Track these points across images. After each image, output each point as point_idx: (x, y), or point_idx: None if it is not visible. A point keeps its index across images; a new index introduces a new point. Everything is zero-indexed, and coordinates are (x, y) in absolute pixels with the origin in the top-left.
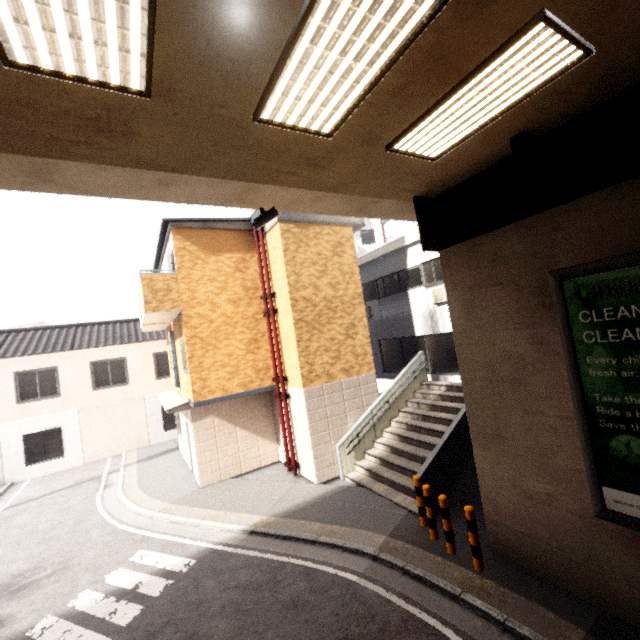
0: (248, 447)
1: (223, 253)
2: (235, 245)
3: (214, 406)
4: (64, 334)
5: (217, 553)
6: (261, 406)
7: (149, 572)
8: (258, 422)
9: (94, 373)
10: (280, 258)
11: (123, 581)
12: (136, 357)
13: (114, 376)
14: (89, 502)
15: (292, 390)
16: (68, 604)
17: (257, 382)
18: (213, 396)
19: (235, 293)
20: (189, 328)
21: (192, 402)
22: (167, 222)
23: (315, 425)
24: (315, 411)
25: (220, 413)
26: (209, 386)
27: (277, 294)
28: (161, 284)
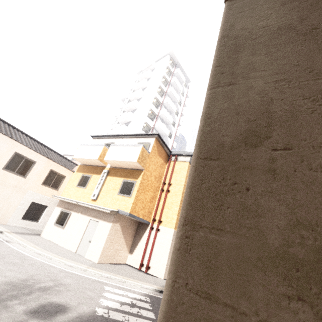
0: (121, 249)
1: (160, 157)
2: (163, 157)
3: (122, 219)
4: (2, 124)
5: (154, 297)
6: (133, 229)
7: (129, 298)
8: (129, 237)
9: (12, 159)
10: (183, 174)
11: (119, 299)
12: (41, 165)
13: (21, 168)
14: (8, 247)
15: (163, 228)
16: (101, 304)
17: (146, 217)
18: (135, 214)
19: (156, 174)
20: (142, 178)
21: (128, 212)
22: (157, 135)
23: (171, 248)
24: (173, 242)
25: (121, 224)
26: (136, 208)
27: (173, 185)
28: (145, 154)
